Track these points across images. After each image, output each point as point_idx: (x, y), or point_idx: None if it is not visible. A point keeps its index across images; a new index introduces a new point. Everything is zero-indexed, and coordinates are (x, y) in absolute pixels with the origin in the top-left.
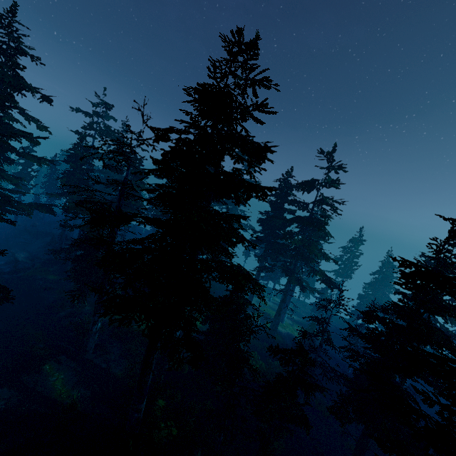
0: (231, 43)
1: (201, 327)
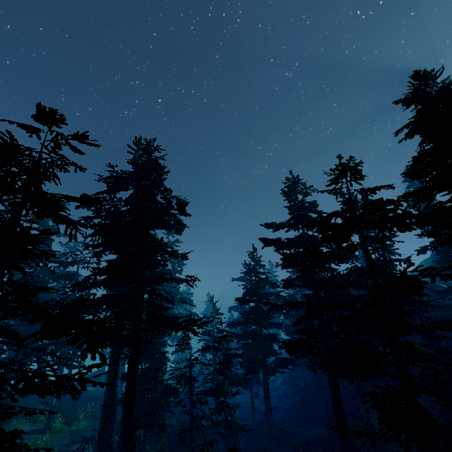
0: (133, 143)
1: (91, 425)
